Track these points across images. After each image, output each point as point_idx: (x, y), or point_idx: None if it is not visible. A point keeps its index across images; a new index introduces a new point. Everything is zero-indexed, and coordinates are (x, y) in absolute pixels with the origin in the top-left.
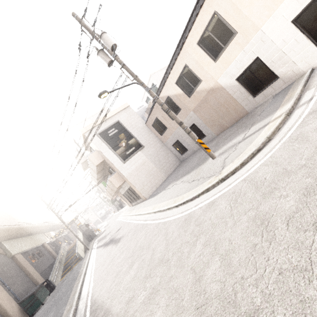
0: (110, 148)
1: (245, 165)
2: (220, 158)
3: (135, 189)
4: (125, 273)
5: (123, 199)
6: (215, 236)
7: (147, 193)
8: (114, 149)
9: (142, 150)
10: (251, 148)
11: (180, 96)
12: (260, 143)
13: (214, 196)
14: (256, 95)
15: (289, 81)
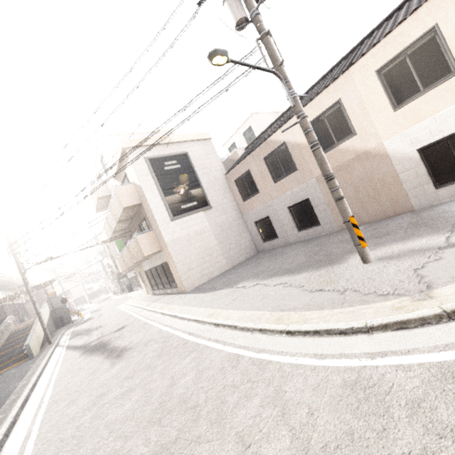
0: (158, 188)
1: None
2: (391, 265)
3: (175, 269)
4: None
5: (142, 278)
6: None
7: (191, 282)
8: (164, 193)
9: (206, 212)
10: None
11: (304, 148)
12: None
13: (454, 352)
14: (443, 186)
15: None
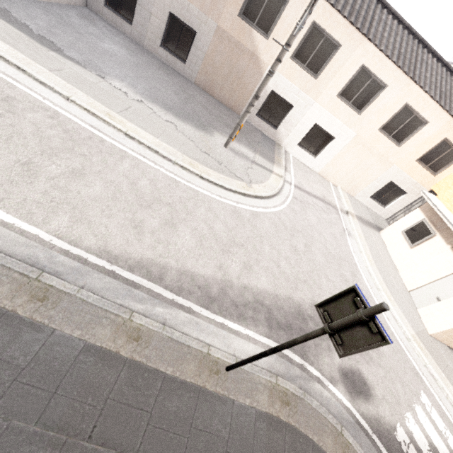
0: None
1: (269, 199)
2: (237, 159)
3: None
4: (166, 232)
5: None
6: (274, 245)
7: None
8: None
9: None
10: (270, 187)
11: None
12: (276, 191)
13: (255, 209)
14: (259, 117)
15: (274, 138)
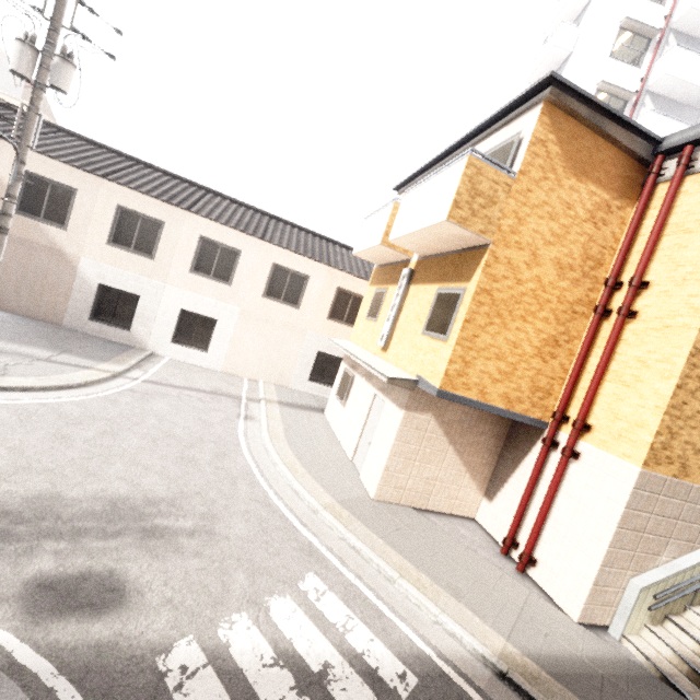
0: None
1: (46, 392)
2: None
3: None
4: None
5: None
6: None
7: None
8: None
9: None
10: (62, 380)
11: None
12: (77, 382)
13: None
14: (95, 321)
15: (132, 342)
